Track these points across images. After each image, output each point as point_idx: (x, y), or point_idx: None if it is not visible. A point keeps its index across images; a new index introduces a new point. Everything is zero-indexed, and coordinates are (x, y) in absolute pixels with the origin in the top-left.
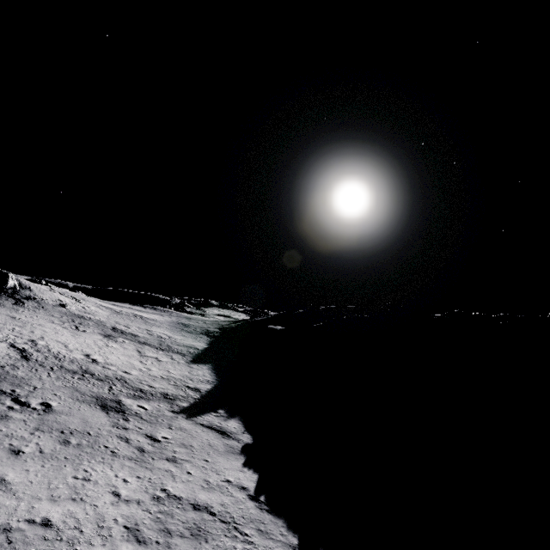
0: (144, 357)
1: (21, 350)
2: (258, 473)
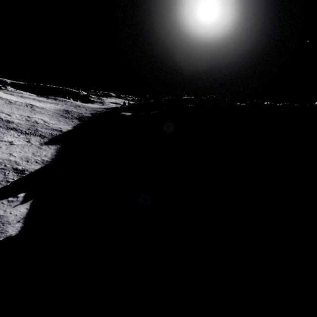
0: None
1: None
2: None
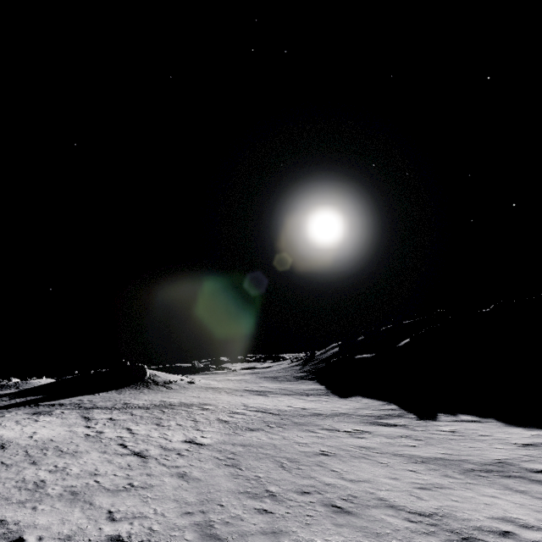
0: (313, 401)
1: (259, 411)
2: (541, 429)
